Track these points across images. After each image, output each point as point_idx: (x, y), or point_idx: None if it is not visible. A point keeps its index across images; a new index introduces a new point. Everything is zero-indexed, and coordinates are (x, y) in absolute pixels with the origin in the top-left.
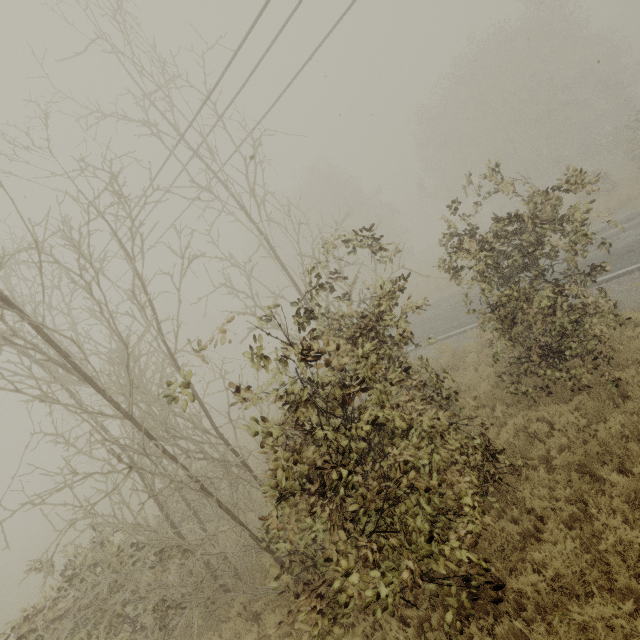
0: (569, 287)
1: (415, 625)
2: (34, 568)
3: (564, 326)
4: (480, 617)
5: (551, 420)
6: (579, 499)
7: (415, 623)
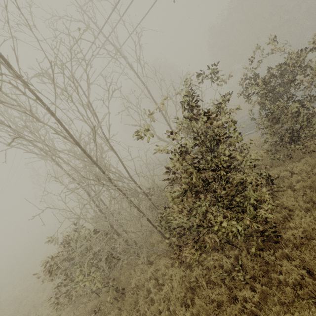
0: (304, 104)
1: (233, 257)
2: (47, 242)
3: (304, 121)
4: (265, 252)
5: (291, 170)
6: (309, 201)
7: (233, 257)
